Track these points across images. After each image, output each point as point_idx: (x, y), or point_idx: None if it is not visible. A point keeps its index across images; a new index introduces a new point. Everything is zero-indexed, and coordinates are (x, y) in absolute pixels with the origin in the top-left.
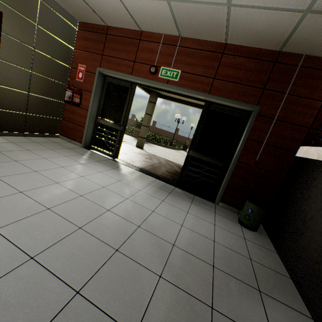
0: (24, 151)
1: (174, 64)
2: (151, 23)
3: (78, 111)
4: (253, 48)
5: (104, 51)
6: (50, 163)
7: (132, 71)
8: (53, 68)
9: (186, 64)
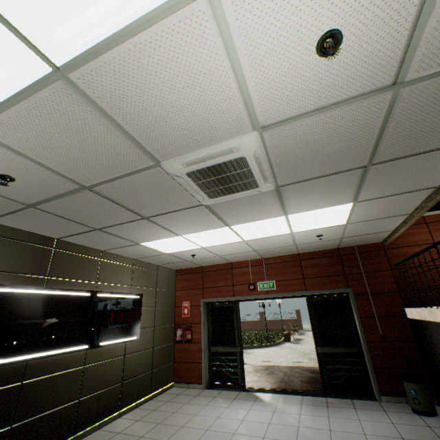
0: (173, 414)
1: (267, 277)
2: (240, 258)
3: (190, 347)
4: (319, 251)
5: (203, 284)
6: (205, 417)
7: (233, 293)
8: (165, 315)
9: (276, 274)
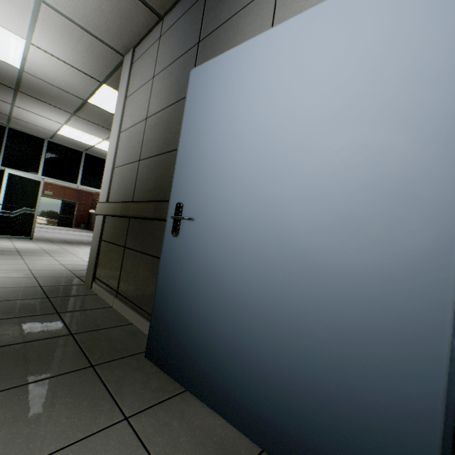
0: None
1: (50, 190)
2: None
3: None
4: (74, 188)
5: None
6: None
7: None
8: None
9: (55, 190)
